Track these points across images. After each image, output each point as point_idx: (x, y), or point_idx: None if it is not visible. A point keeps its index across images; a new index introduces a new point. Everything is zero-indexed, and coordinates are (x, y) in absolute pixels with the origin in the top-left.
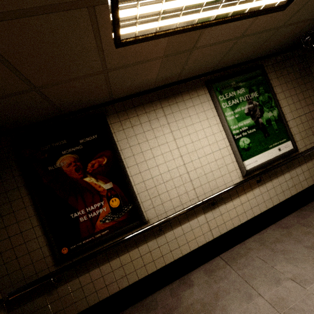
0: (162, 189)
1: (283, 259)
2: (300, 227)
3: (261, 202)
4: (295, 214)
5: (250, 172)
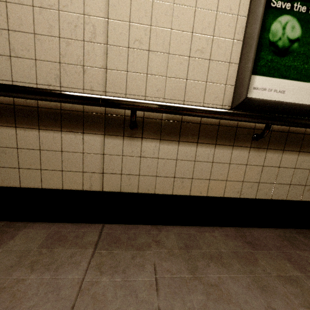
0: (21, 20)
1: (197, 309)
2: (279, 259)
3: (236, 179)
4: (282, 232)
5: (254, 108)
